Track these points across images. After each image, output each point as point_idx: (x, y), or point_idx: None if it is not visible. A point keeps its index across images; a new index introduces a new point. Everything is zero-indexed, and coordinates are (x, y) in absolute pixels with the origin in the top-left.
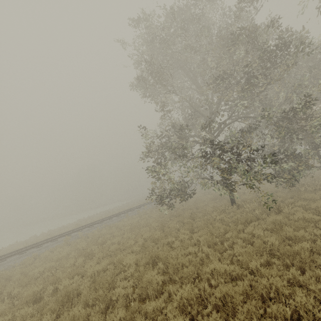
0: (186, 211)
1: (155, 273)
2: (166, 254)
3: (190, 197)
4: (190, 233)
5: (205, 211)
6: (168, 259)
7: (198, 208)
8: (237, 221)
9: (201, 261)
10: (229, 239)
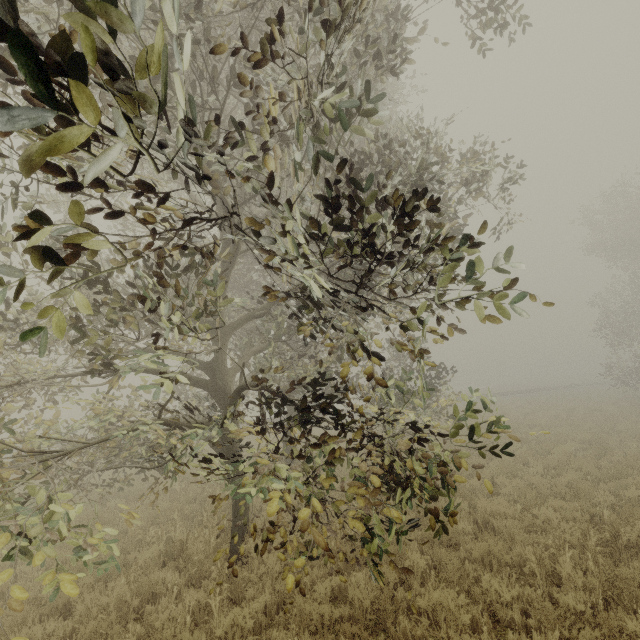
0: None
1: None
2: None
3: None
4: None
5: None
6: None
7: None
8: None
9: None
10: None
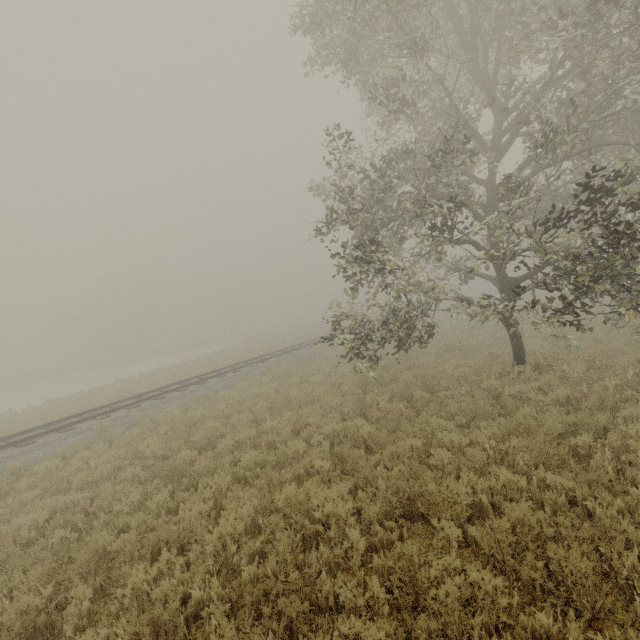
0: (401, 373)
1: (453, 559)
2: (441, 491)
3: (418, 341)
4: (454, 429)
5: (450, 376)
6: (457, 506)
7: (419, 367)
8: (581, 405)
9: (554, 513)
10: (584, 451)
